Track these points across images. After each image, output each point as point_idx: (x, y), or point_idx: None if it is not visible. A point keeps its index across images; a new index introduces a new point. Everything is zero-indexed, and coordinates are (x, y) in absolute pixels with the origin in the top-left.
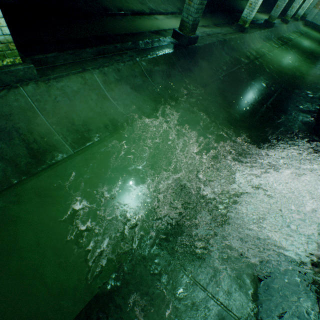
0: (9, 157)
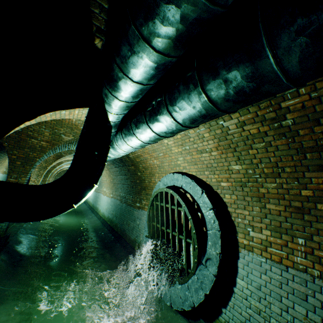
0: None
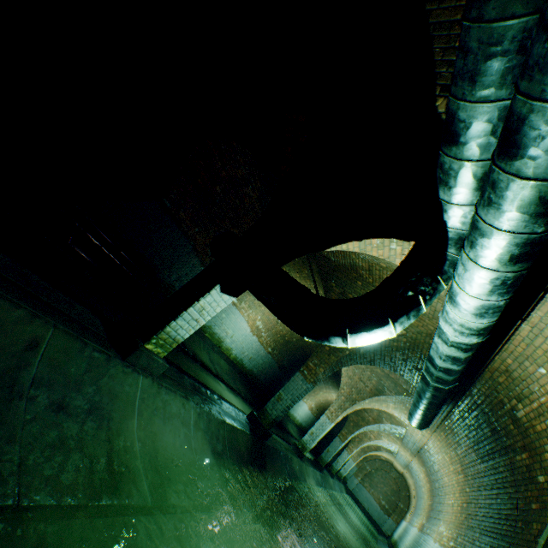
0: (88, 452)
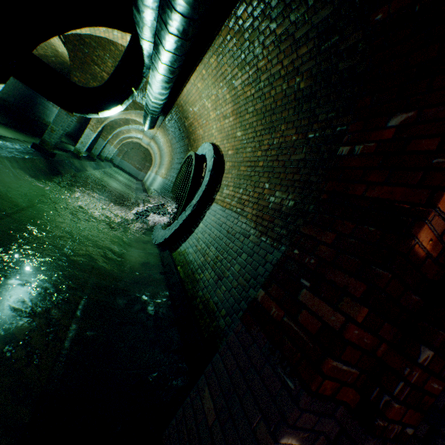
0: None
